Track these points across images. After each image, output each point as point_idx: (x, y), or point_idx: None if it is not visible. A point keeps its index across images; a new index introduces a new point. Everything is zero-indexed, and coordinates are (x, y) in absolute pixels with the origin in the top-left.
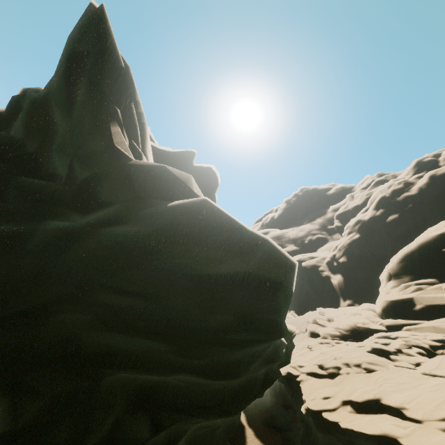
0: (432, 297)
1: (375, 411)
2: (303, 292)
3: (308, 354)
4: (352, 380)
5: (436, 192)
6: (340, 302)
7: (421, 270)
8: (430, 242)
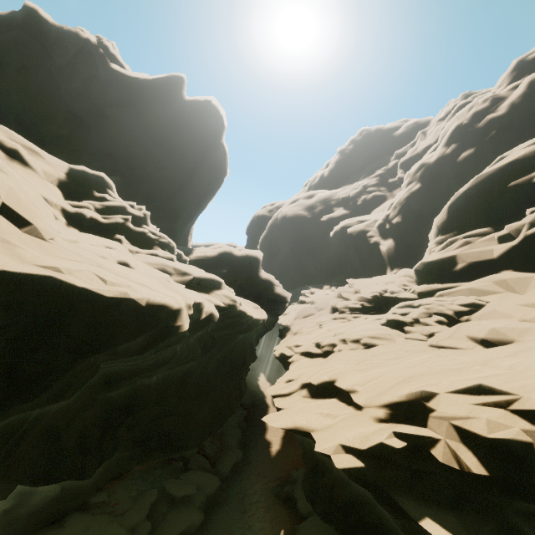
0: (480, 251)
1: (329, 395)
2: (349, 265)
3: (315, 332)
4: (338, 358)
5: (534, 107)
6: (386, 272)
7: (476, 217)
8: (494, 176)
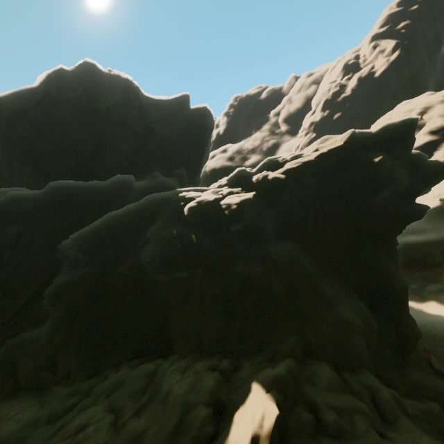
0: None
1: None
2: None
3: None
4: None
5: (362, 91)
6: None
7: None
8: None
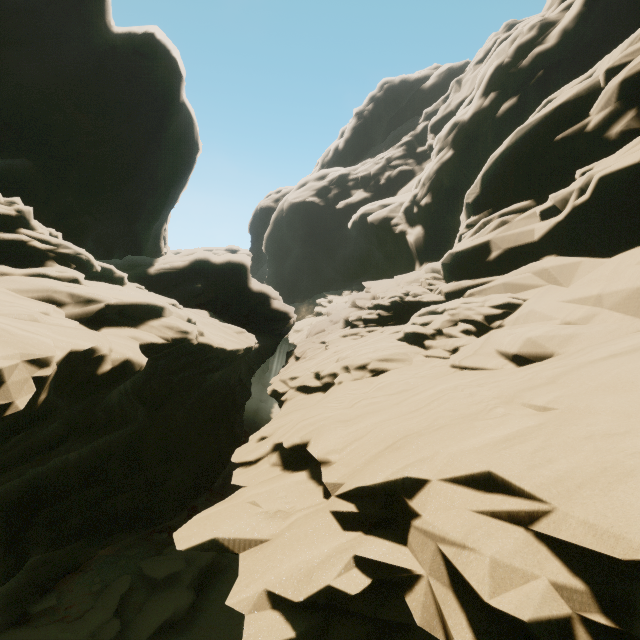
0: (518, 233)
1: (302, 464)
2: (373, 262)
3: (319, 356)
4: (334, 396)
5: (590, 33)
6: (415, 268)
7: (516, 188)
8: (539, 128)
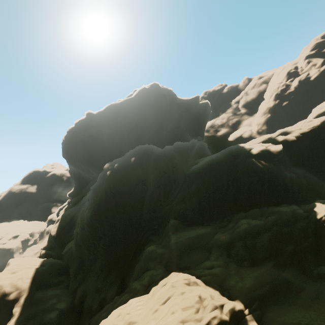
0: None
1: None
2: None
3: None
4: None
5: (302, 88)
6: None
7: None
8: (320, 114)
